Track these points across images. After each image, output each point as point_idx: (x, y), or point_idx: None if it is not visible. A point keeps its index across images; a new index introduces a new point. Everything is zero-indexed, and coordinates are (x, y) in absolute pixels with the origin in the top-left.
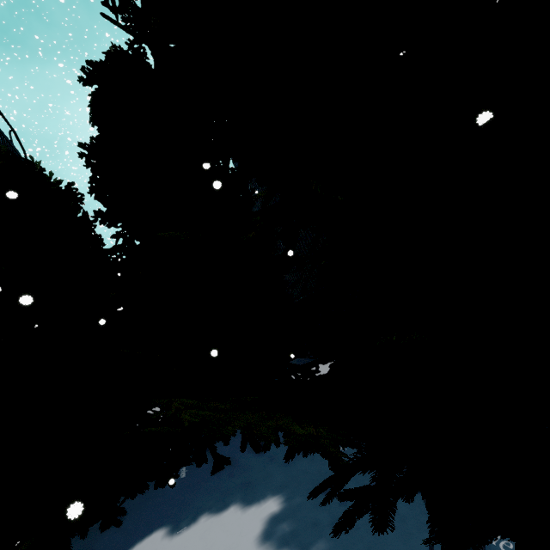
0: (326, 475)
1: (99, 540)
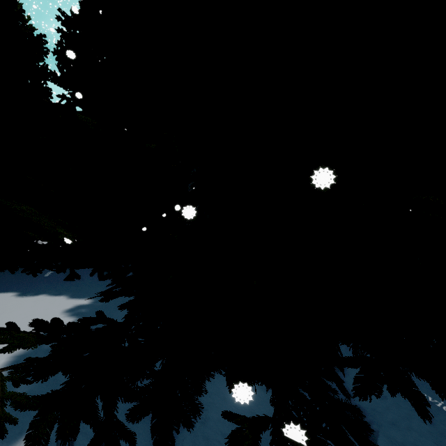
0: (125, 299)
1: None
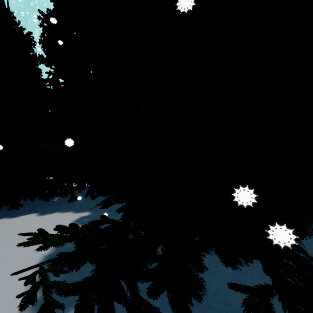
0: (113, 210)
1: (6, 212)
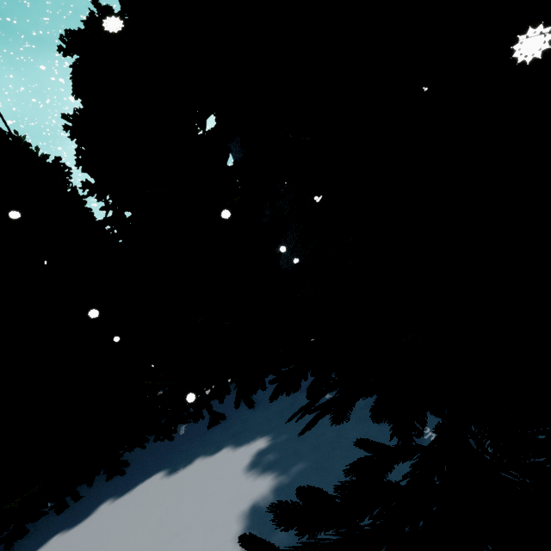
0: (310, 417)
1: (104, 487)
